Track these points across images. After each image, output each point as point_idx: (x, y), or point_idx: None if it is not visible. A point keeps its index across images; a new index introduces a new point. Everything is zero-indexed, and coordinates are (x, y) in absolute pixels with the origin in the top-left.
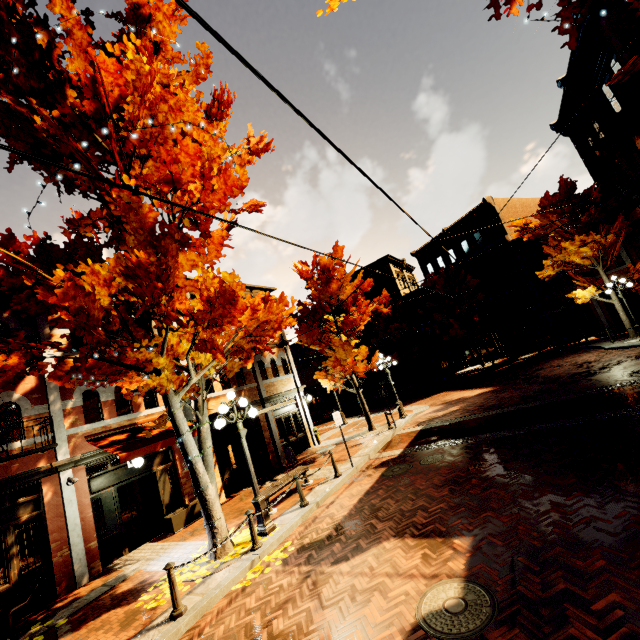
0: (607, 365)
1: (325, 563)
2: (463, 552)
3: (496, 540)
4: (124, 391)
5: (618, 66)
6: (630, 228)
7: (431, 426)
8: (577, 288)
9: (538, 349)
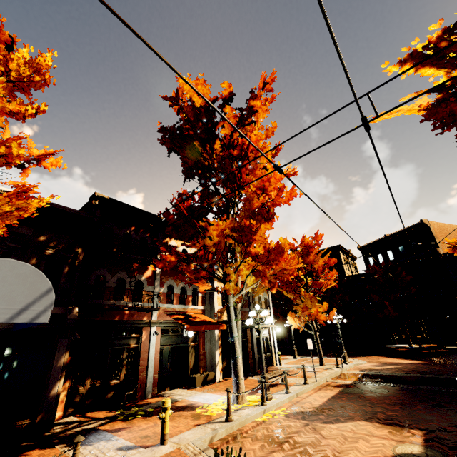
0: None
1: (317, 422)
2: (419, 436)
3: (443, 435)
4: (200, 289)
5: None
6: None
7: (373, 373)
8: None
9: None
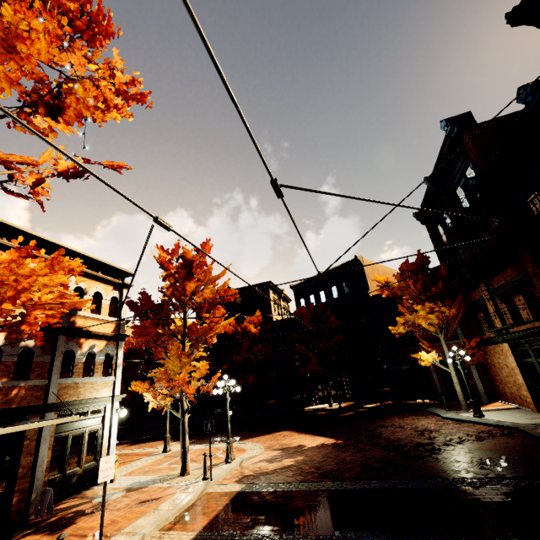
0: (450, 440)
1: None
2: None
3: None
4: None
5: (472, 174)
6: (467, 308)
7: (252, 489)
8: (421, 350)
9: (381, 401)
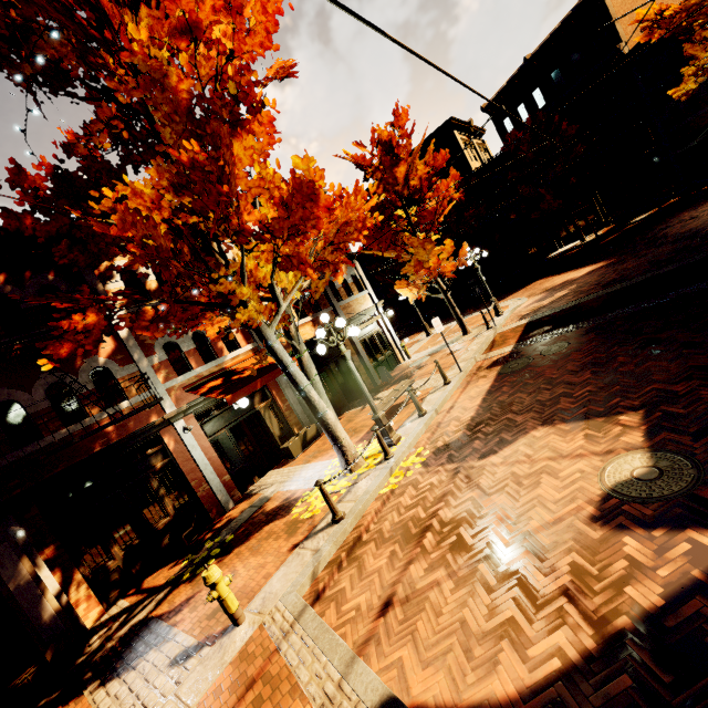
0: None
1: (471, 459)
2: (636, 426)
3: (675, 409)
4: (209, 335)
5: None
6: None
7: (539, 317)
8: None
9: (658, 205)
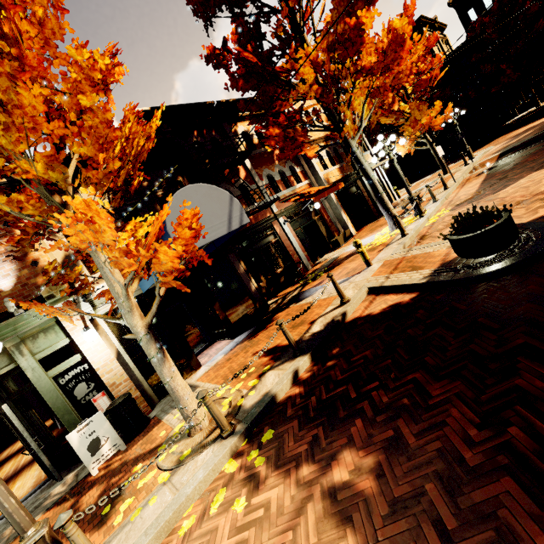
0: None
1: (486, 197)
2: None
3: None
4: (309, 155)
5: None
6: None
7: (510, 148)
8: None
9: None
